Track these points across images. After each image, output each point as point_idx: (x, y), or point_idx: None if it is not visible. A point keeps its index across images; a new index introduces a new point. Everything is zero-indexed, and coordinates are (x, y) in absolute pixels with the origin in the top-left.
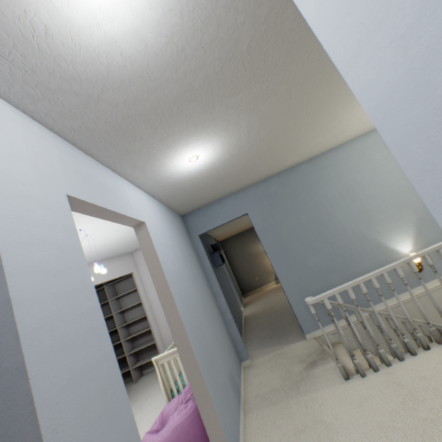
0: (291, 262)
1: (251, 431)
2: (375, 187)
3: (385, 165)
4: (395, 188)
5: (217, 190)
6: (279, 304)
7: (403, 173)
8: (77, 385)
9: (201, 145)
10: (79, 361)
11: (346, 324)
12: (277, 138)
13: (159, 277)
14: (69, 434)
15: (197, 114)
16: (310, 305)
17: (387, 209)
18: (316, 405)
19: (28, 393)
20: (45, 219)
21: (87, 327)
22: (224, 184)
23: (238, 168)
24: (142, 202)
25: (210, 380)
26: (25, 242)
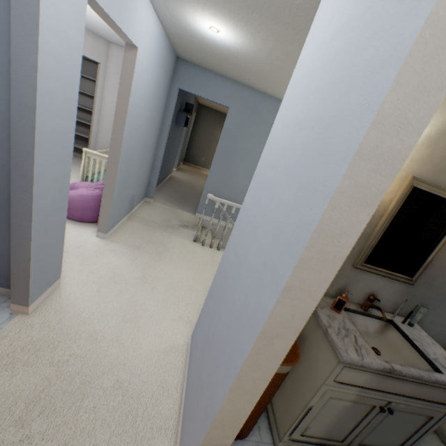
0: (226, 169)
1: (126, 227)
2: None
3: None
4: None
5: (221, 67)
6: (201, 188)
7: None
8: (53, 135)
9: (227, 26)
10: (58, 124)
11: (223, 225)
12: (290, 76)
13: (124, 103)
14: (44, 152)
15: (236, 6)
16: (208, 199)
17: None
18: (169, 240)
19: (34, 122)
20: (68, 15)
21: (67, 109)
22: (229, 67)
23: (248, 68)
24: (147, 23)
25: (119, 188)
26: (52, 30)
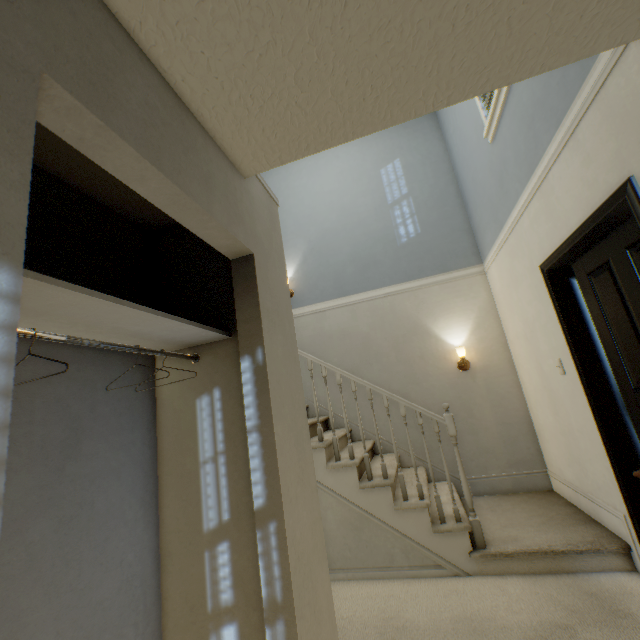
0: None
1: None
2: (284, 213)
3: (300, 193)
4: (301, 216)
5: None
6: None
7: (313, 203)
8: None
9: None
10: None
11: None
12: None
13: None
14: None
15: None
16: None
17: (285, 236)
18: None
19: None
20: None
21: None
22: None
23: None
24: None
25: None
26: None
